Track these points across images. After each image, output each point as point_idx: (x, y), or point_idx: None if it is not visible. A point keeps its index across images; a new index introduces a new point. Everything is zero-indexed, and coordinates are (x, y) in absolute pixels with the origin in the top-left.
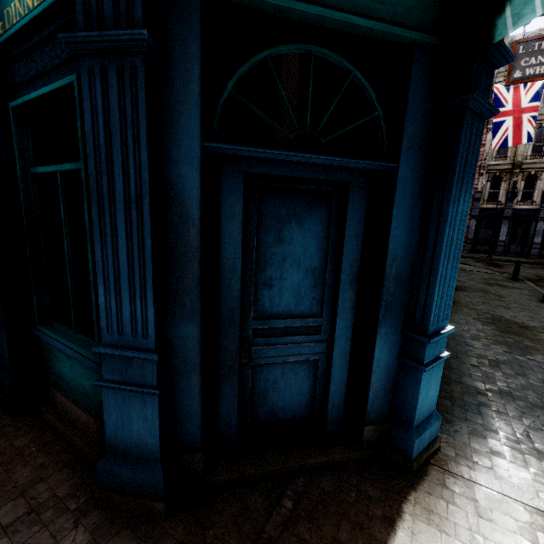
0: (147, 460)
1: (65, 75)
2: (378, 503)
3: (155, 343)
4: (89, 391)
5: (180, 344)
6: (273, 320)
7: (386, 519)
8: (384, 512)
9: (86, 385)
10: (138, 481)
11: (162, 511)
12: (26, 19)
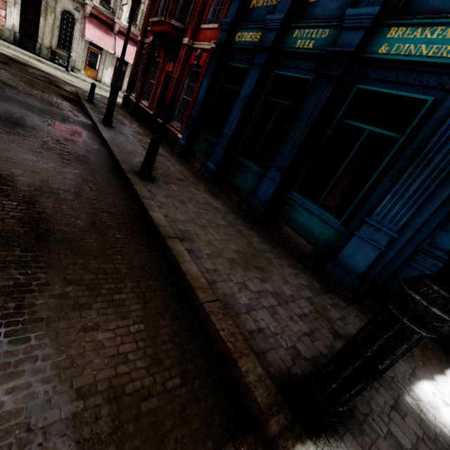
0: (352, 273)
1: (417, 91)
2: (444, 356)
3: (397, 230)
4: (316, 233)
5: (398, 236)
6: (435, 249)
7: (449, 362)
8: (448, 360)
9: (315, 230)
10: (344, 279)
11: (348, 296)
12: (417, 59)
